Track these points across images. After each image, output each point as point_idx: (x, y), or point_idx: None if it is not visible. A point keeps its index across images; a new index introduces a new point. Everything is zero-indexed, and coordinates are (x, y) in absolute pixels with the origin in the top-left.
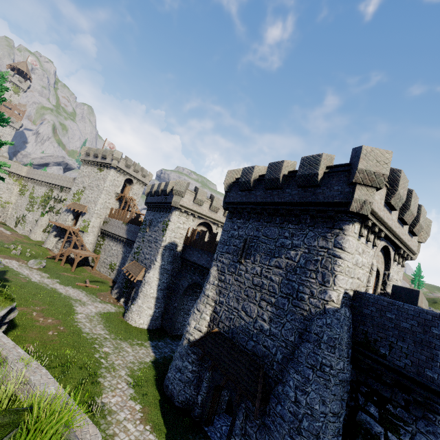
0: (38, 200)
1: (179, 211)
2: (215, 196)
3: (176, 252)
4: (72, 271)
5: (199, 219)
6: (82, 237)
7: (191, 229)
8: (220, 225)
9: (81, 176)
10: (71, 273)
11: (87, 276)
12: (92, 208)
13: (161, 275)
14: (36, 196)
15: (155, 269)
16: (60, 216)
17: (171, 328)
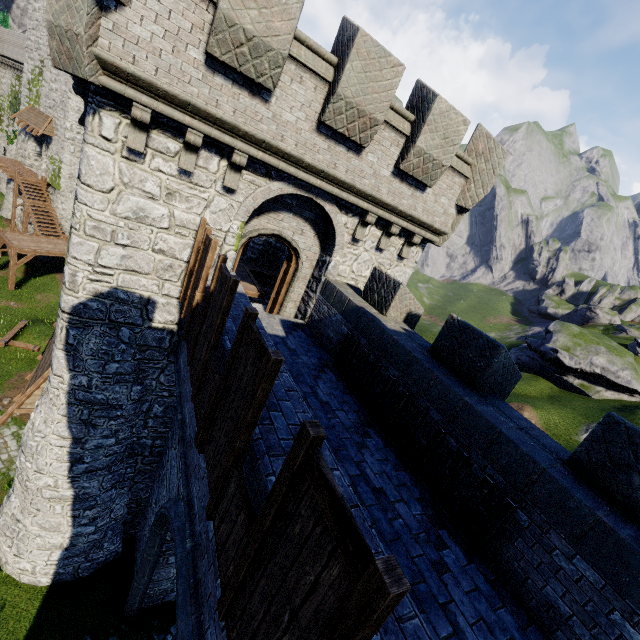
0: (4, 104)
1: (127, 116)
2: (362, 29)
3: (148, 333)
4: (8, 289)
5: (265, 179)
6: (53, 202)
7: (219, 228)
8: (372, 218)
9: (33, 25)
10: (3, 297)
11: (46, 305)
12: (60, 124)
13: (84, 423)
14: (0, 96)
15: (49, 402)
16: (17, 143)
17: (129, 604)
